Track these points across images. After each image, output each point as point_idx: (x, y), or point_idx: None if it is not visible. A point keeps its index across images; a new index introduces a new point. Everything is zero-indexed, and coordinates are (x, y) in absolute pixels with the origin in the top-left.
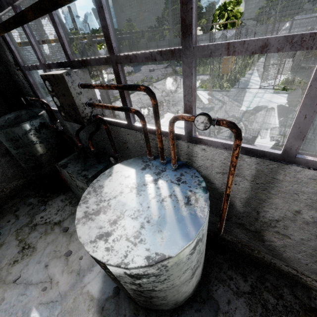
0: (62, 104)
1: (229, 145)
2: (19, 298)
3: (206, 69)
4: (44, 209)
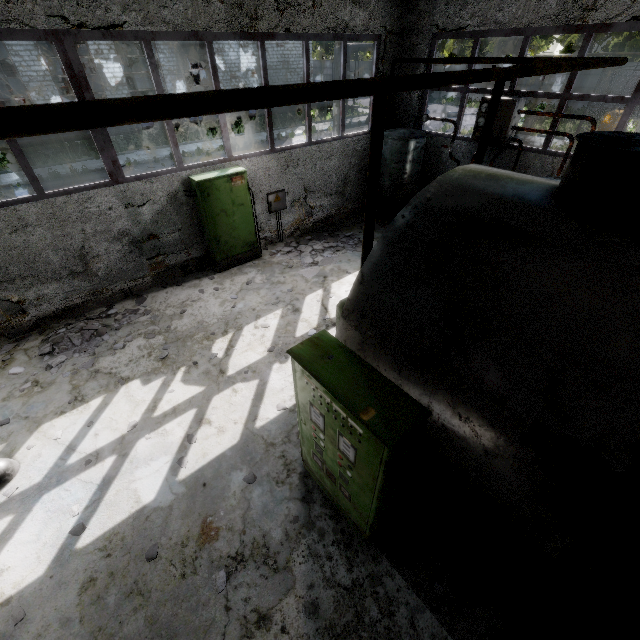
0: None
1: None
2: None
3: (561, 129)
4: None
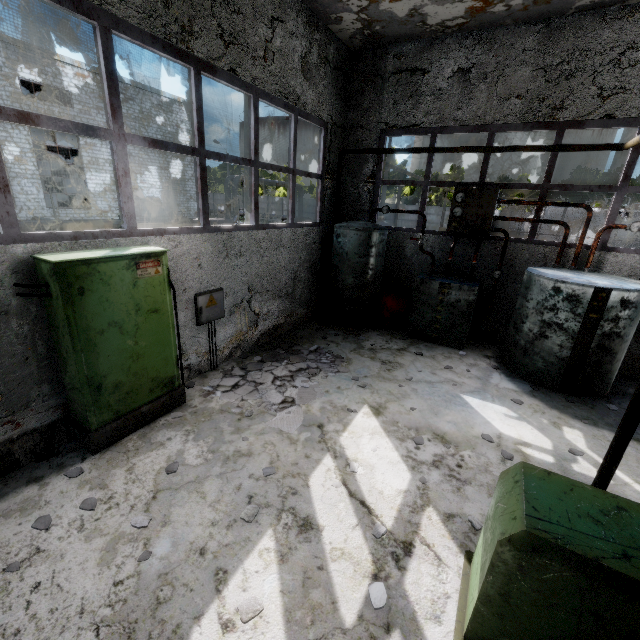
0: (465, 215)
1: (639, 251)
2: (433, 389)
3: None
4: (365, 339)
